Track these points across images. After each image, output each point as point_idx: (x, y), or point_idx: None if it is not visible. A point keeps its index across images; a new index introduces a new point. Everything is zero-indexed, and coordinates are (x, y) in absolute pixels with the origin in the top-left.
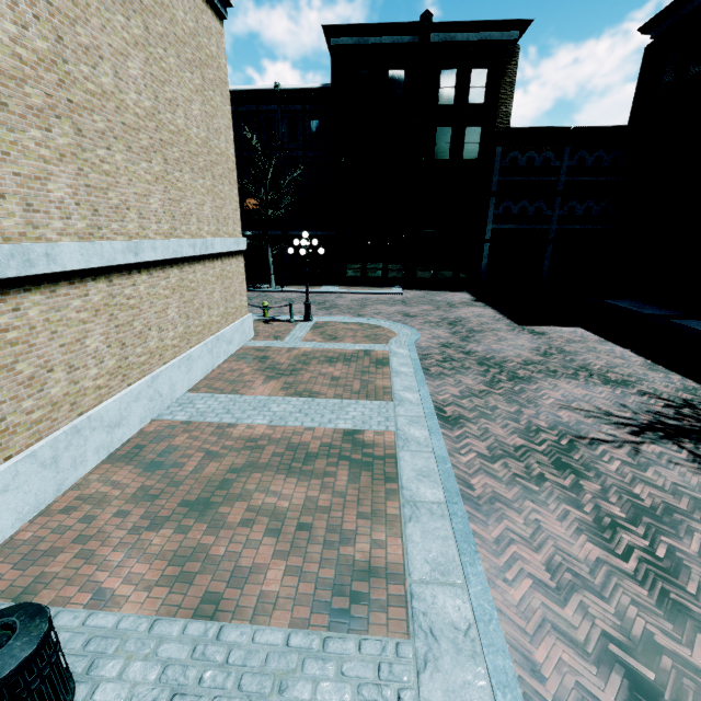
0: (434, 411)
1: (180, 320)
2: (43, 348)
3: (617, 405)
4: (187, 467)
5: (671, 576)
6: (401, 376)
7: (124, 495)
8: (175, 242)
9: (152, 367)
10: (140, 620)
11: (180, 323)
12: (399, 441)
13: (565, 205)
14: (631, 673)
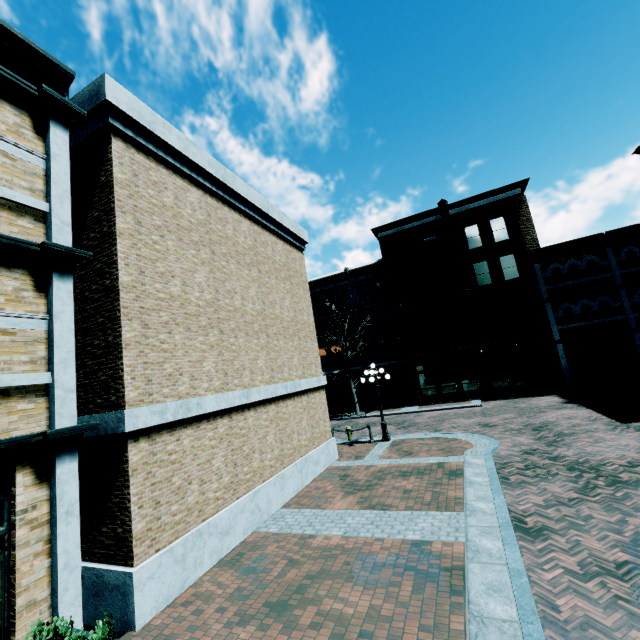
0: (509, 520)
1: (276, 444)
2: (188, 466)
3: None
4: (273, 572)
5: None
6: (474, 485)
7: (225, 594)
8: (273, 386)
9: (255, 484)
10: None
11: (276, 447)
12: (468, 553)
13: (634, 294)
14: None
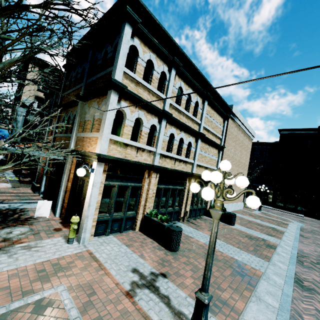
0: (299, 233)
1: None
2: None
3: None
4: (237, 218)
5: None
6: (291, 227)
7: None
8: None
9: (228, 202)
10: (238, 225)
11: None
12: (285, 232)
13: None
14: None
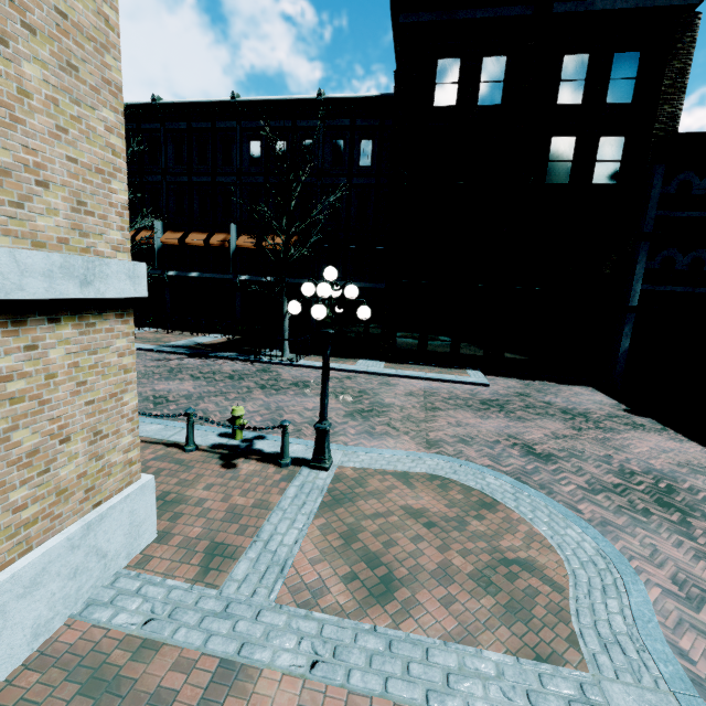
0: None
1: None
2: None
3: None
4: None
5: None
6: None
7: None
8: None
9: None
10: None
11: None
12: None
13: None
14: None
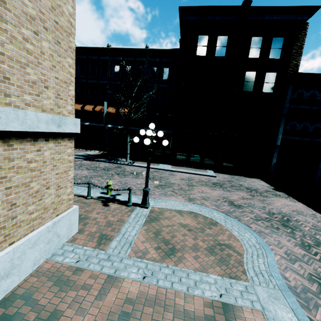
0: None
1: None
2: None
3: None
4: None
5: None
6: None
7: None
8: None
9: None
10: None
11: None
12: None
13: None
14: None
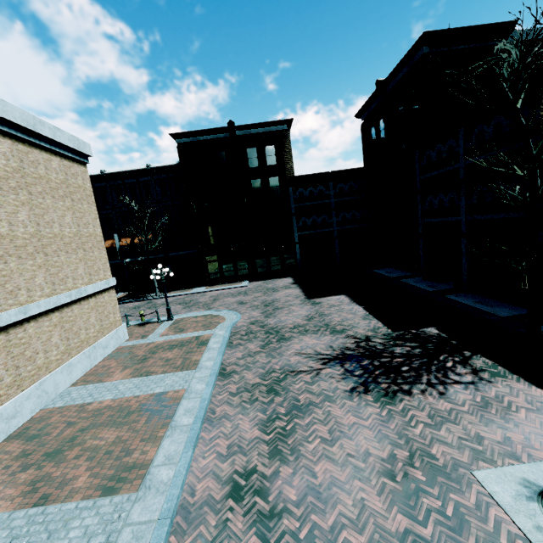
0: (216, 371)
1: (62, 342)
2: None
3: (327, 347)
4: (54, 434)
5: (285, 438)
6: (210, 351)
7: (11, 457)
8: (55, 298)
9: (40, 376)
10: (5, 514)
11: (62, 344)
12: (185, 394)
13: (339, 215)
14: (236, 484)
